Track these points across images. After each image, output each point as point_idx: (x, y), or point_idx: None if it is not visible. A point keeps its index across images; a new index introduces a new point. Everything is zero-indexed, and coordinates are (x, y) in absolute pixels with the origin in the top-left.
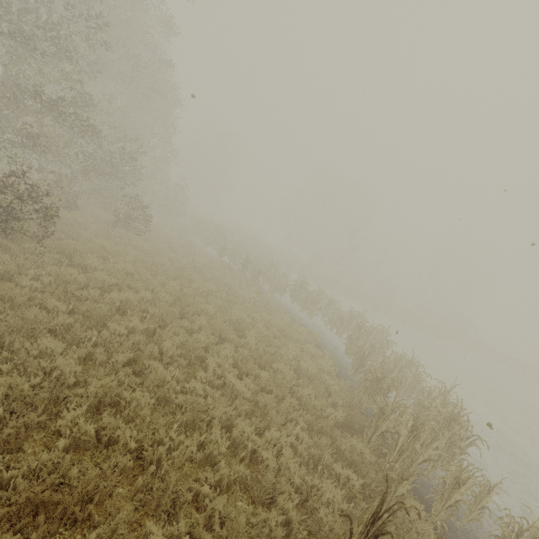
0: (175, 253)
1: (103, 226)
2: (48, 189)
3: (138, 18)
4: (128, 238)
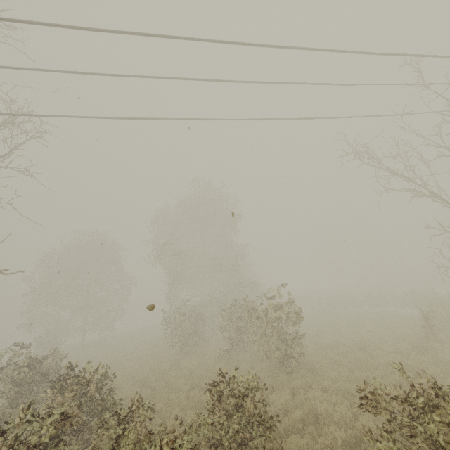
0: None
1: None
2: None
3: None
4: None
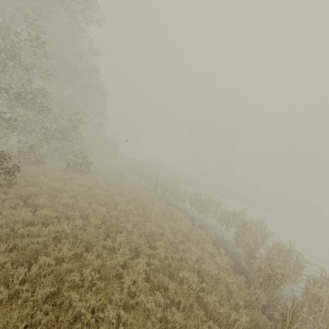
0: (108, 184)
1: (59, 173)
2: (10, 154)
3: (77, 48)
4: (76, 178)
